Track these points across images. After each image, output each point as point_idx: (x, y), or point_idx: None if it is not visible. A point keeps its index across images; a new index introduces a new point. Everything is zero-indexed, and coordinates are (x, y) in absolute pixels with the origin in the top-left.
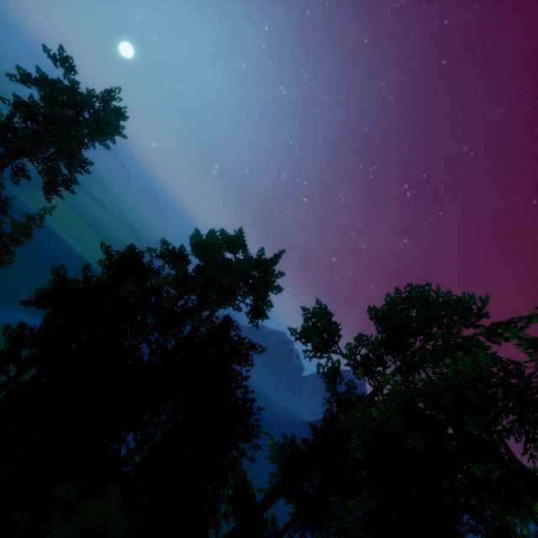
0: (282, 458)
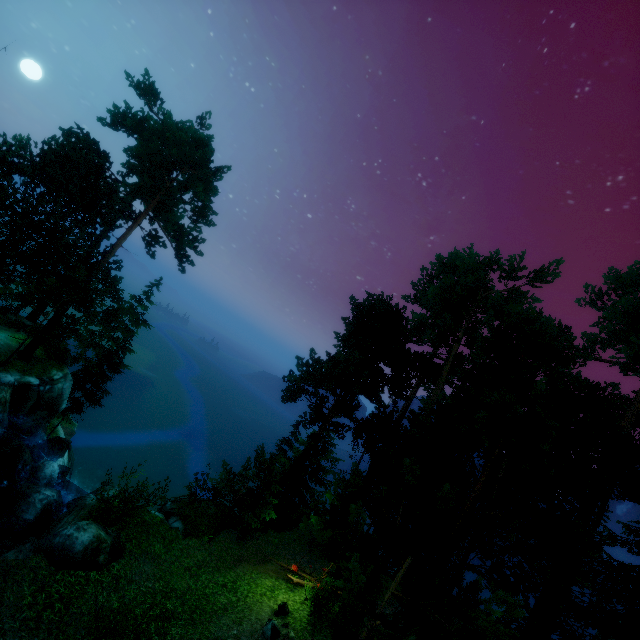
0: None
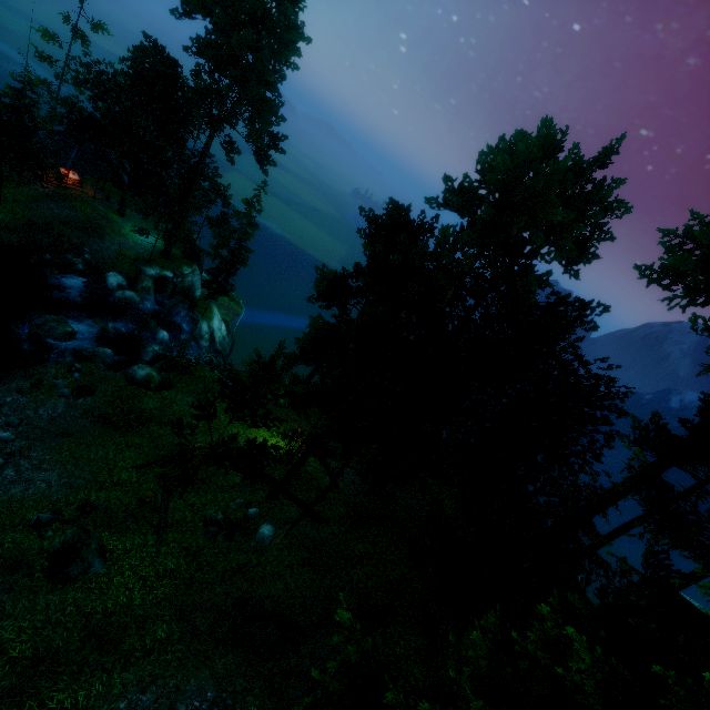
0: None
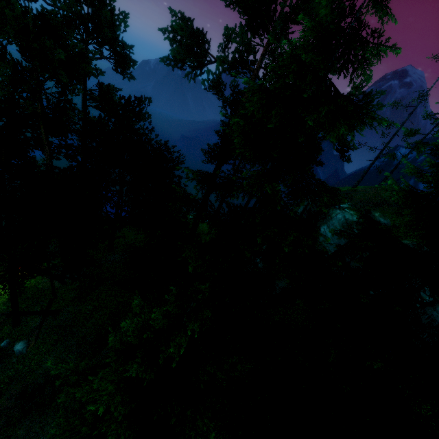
0: (196, 176)
